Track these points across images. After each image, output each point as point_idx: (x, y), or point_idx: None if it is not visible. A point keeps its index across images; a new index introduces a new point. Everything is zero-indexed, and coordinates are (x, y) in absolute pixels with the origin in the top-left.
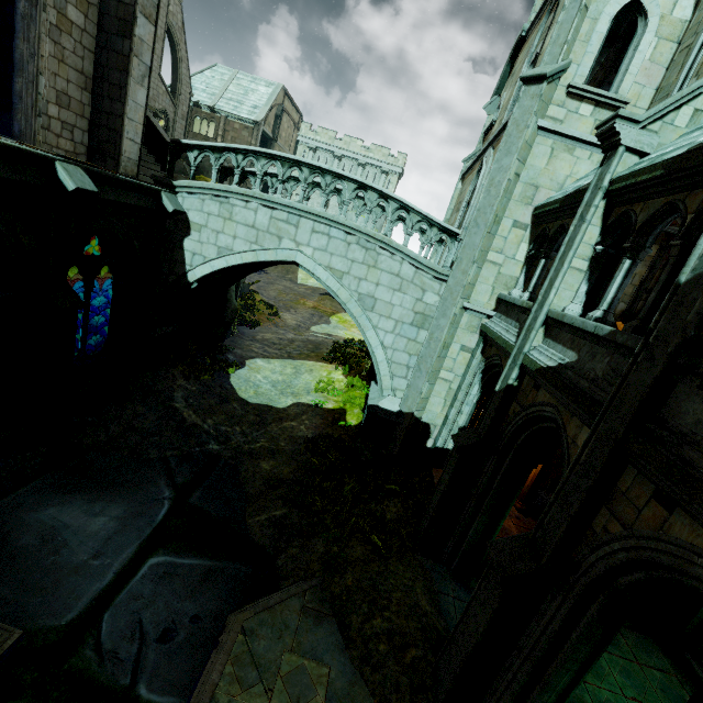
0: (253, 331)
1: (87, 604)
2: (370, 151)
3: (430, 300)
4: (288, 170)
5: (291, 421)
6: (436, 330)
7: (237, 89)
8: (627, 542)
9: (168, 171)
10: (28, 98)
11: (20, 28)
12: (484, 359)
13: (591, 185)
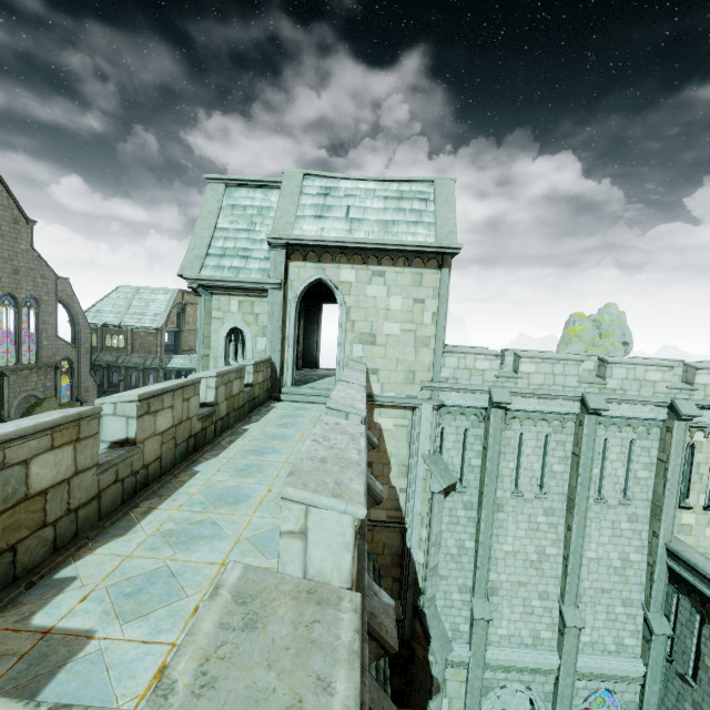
0: None
1: None
2: None
3: None
4: None
5: None
6: None
7: (140, 303)
8: None
9: None
10: None
11: None
12: None
13: None
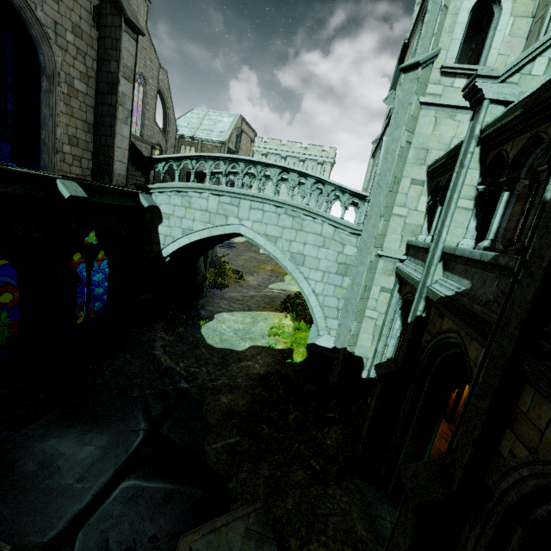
0: (222, 291)
1: (66, 523)
2: (307, 149)
3: (349, 252)
4: (229, 166)
5: (248, 361)
6: (357, 275)
7: (209, 122)
8: (535, 467)
9: (145, 179)
10: (49, 143)
11: (43, 99)
12: (401, 297)
13: (466, 136)
